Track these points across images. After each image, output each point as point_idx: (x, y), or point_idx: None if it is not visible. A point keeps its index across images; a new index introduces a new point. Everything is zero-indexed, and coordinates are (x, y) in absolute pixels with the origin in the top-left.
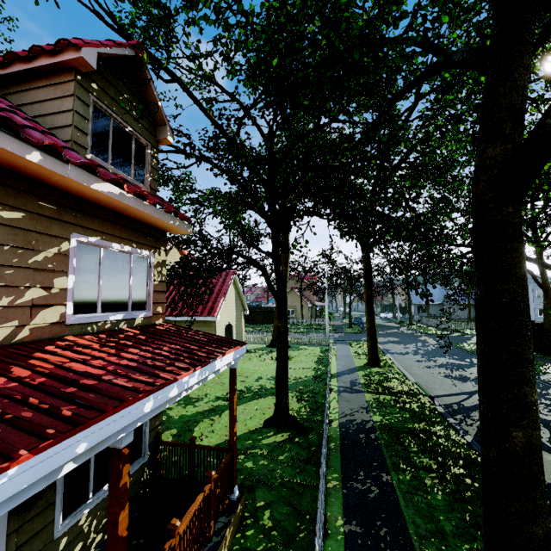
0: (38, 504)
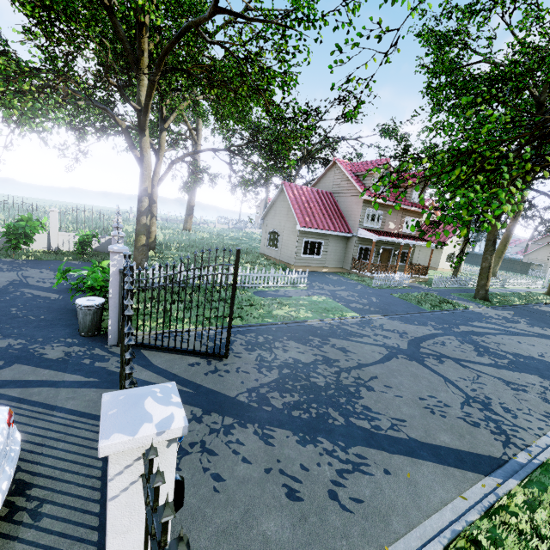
0: (394, 257)
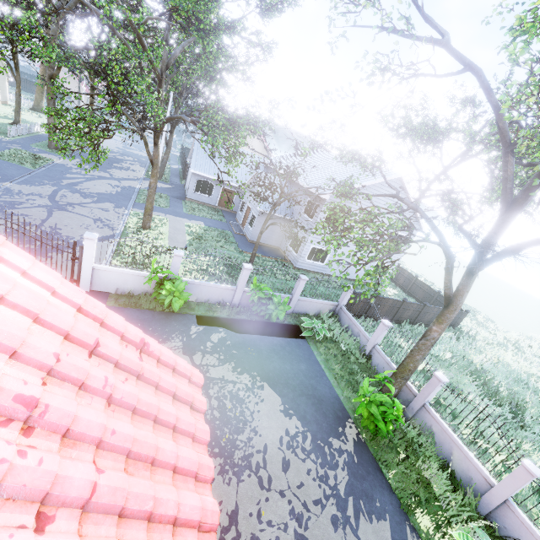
0: None
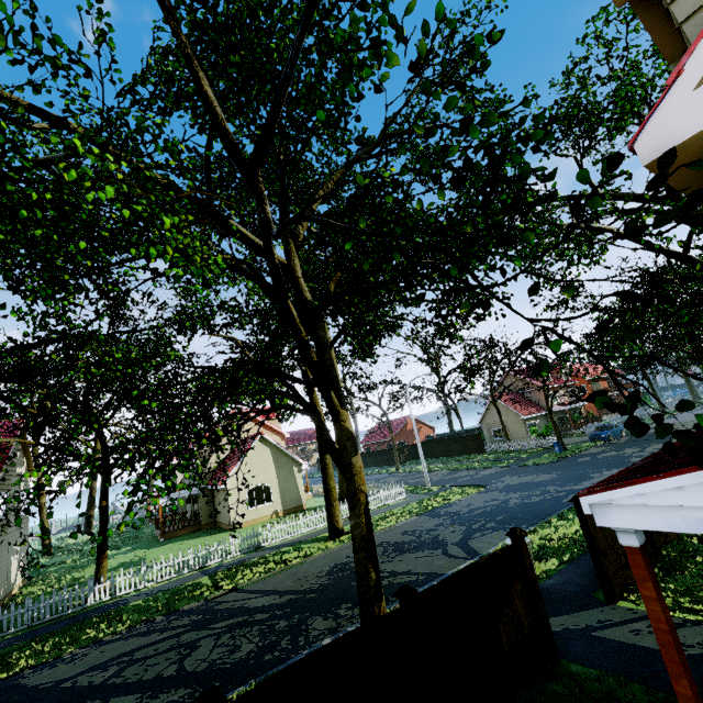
0: None
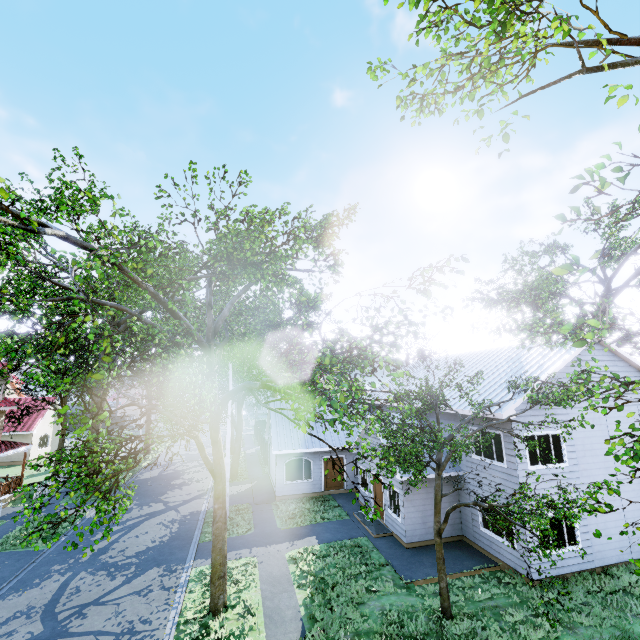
0: None
